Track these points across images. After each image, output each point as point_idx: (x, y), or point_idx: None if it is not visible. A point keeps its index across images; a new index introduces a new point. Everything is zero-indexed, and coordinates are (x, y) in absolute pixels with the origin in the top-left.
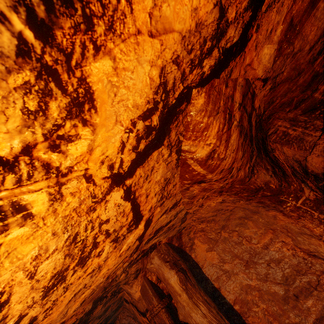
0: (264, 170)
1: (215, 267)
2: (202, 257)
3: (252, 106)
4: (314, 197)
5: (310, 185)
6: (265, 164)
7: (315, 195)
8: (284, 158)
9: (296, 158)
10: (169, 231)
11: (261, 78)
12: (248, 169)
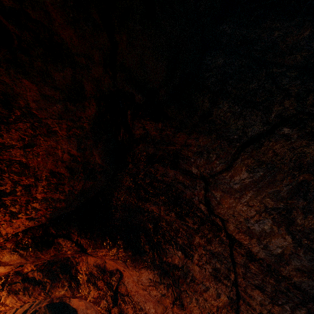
0: (60, 288)
1: (84, 310)
2: (77, 305)
3: (22, 275)
4: (97, 295)
5: (99, 285)
6: (63, 282)
7: (99, 293)
8: (86, 267)
9: (97, 263)
10: (41, 302)
11: (13, 269)
12: (44, 294)
